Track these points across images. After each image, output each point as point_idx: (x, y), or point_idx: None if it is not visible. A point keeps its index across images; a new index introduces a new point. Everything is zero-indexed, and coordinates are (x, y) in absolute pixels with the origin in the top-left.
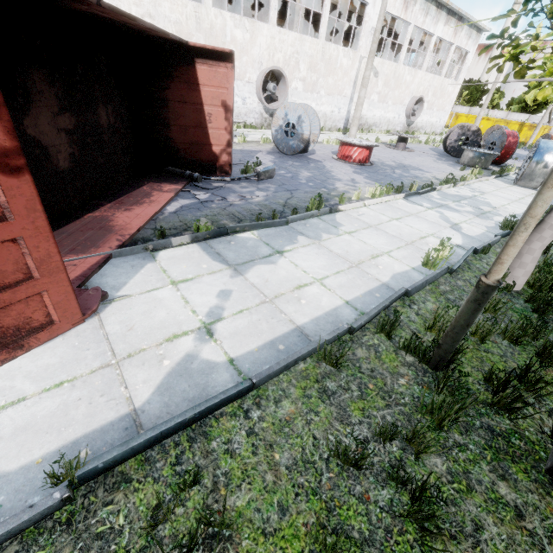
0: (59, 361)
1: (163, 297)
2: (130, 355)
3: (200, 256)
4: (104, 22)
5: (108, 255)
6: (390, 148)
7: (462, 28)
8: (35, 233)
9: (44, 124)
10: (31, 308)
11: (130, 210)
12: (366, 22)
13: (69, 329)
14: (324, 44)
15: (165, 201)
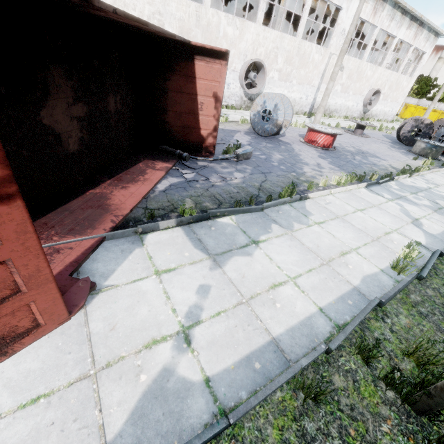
0: (40, 366)
1: (147, 290)
2: (108, 364)
3: (183, 242)
4: (120, 24)
5: (101, 238)
6: (349, 133)
7: (422, 32)
8: (25, 253)
9: (59, 114)
10: (17, 317)
11: (126, 188)
12: (339, 24)
13: (55, 328)
14: (300, 41)
15: (157, 180)
